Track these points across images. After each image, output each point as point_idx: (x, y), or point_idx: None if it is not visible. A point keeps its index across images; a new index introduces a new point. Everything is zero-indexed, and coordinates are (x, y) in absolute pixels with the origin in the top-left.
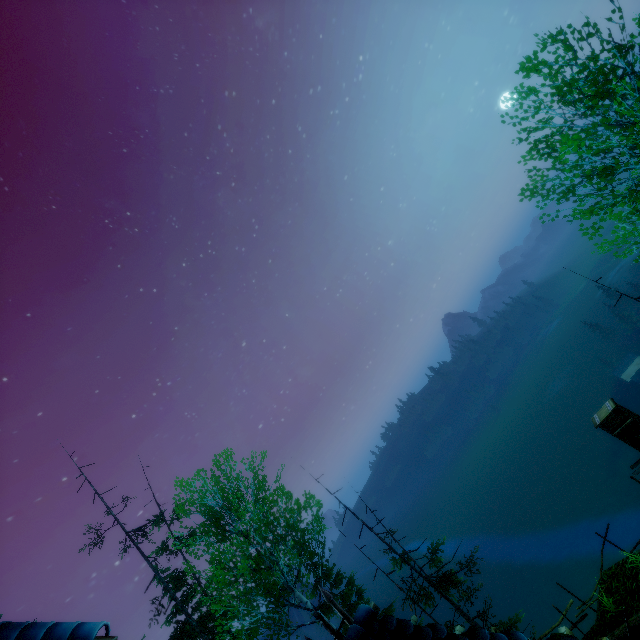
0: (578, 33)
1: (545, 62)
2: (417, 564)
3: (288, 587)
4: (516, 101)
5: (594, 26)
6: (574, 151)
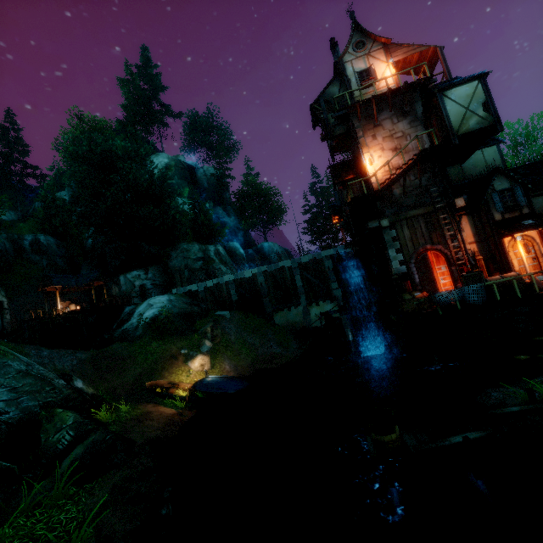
0: None
1: None
2: None
3: None
4: None
5: None
6: None
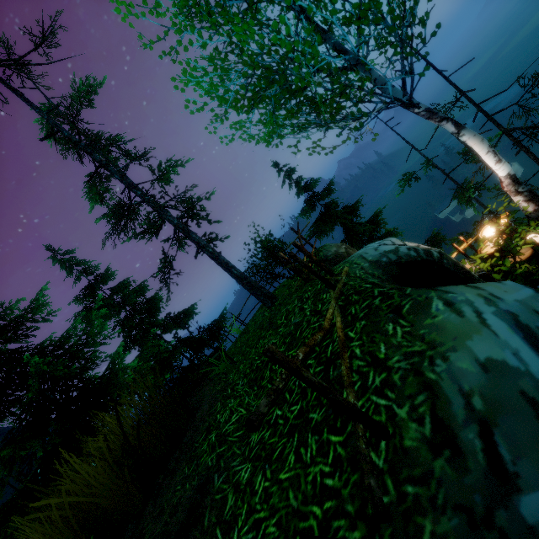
0: None
1: None
2: (443, 171)
3: (359, 63)
4: None
5: None
6: None
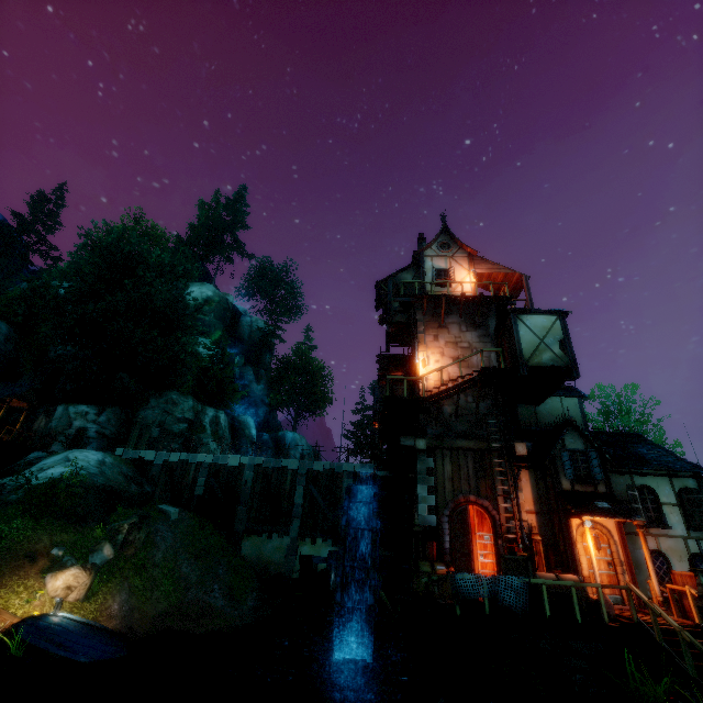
0: None
1: None
2: None
3: None
4: None
5: None
6: None
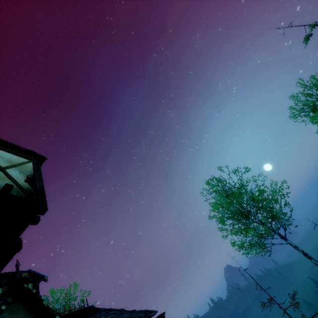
0: (219, 180)
1: (210, 184)
2: None
3: None
4: (206, 189)
5: (224, 179)
6: (214, 209)
